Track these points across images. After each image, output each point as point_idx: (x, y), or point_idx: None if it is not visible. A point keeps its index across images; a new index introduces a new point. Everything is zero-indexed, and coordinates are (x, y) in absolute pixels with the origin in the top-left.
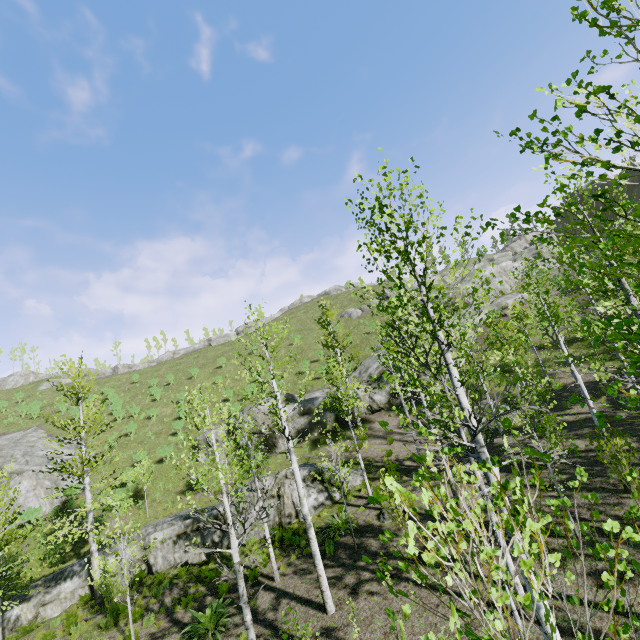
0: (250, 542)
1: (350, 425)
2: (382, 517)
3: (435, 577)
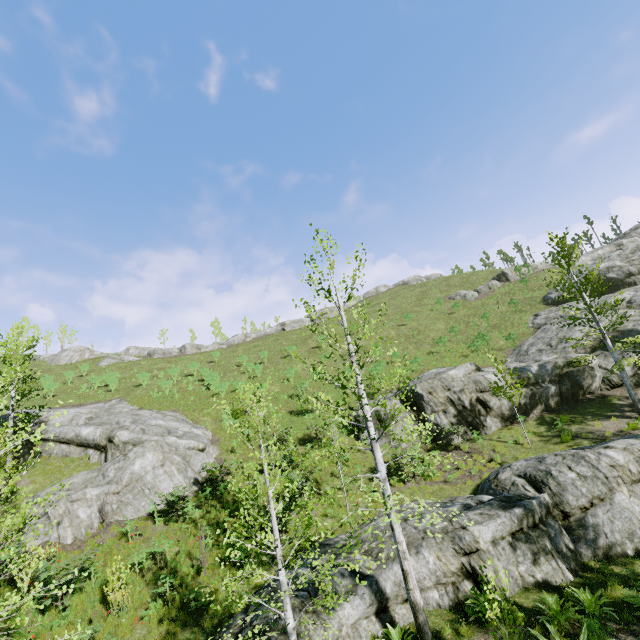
0: None
1: None
2: None
3: None
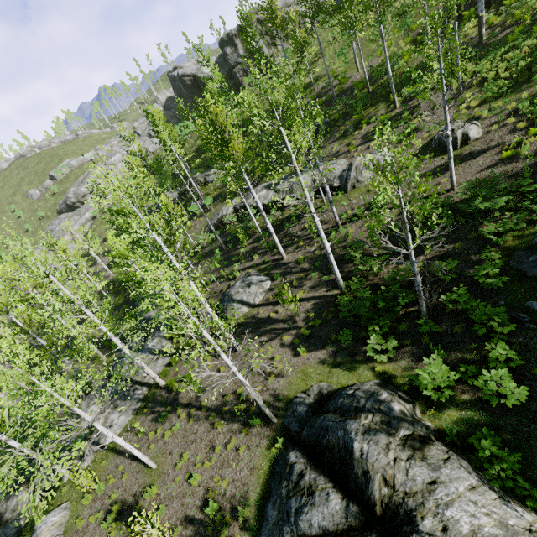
0: None
1: None
2: None
3: None
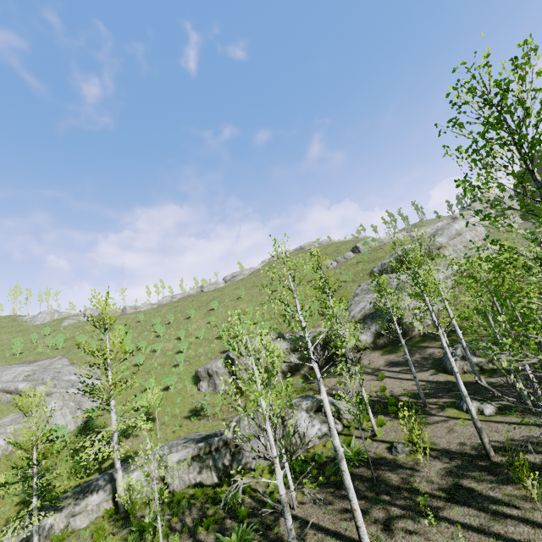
0: (259, 467)
1: (353, 360)
2: (394, 451)
3: (480, 520)
